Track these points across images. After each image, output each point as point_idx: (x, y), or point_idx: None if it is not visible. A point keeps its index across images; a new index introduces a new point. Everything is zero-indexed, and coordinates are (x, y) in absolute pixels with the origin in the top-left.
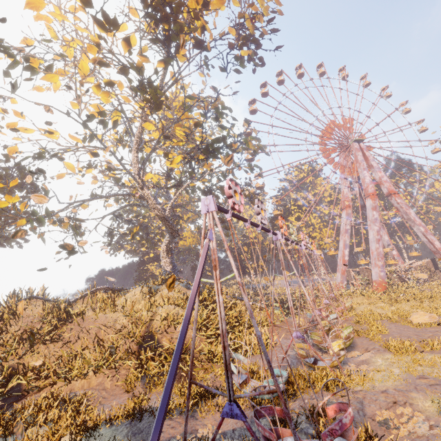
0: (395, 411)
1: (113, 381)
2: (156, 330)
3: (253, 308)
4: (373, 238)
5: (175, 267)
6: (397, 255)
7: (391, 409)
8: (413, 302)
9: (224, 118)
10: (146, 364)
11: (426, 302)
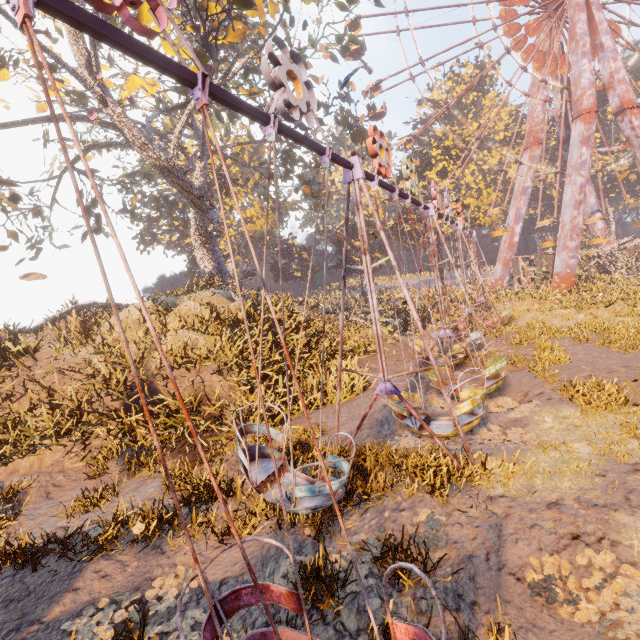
0: (573, 558)
1: (79, 457)
2: (148, 375)
3: (349, 325)
4: (571, 200)
5: (220, 265)
6: (603, 230)
7: (565, 553)
8: (619, 306)
9: None
10: (133, 430)
11: None
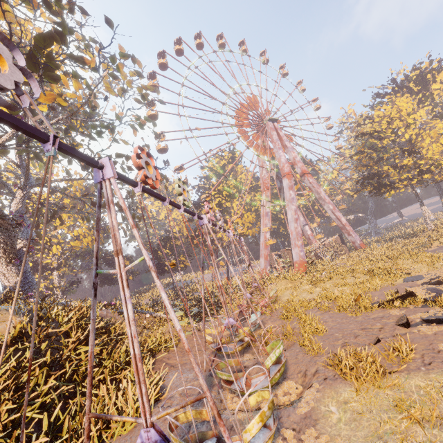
0: None
1: None
2: None
3: (153, 321)
4: (292, 218)
5: (27, 278)
6: (311, 234)
7: None
8: (336, 280)
9: (65, 8)
10: None
11: (348, 278)
